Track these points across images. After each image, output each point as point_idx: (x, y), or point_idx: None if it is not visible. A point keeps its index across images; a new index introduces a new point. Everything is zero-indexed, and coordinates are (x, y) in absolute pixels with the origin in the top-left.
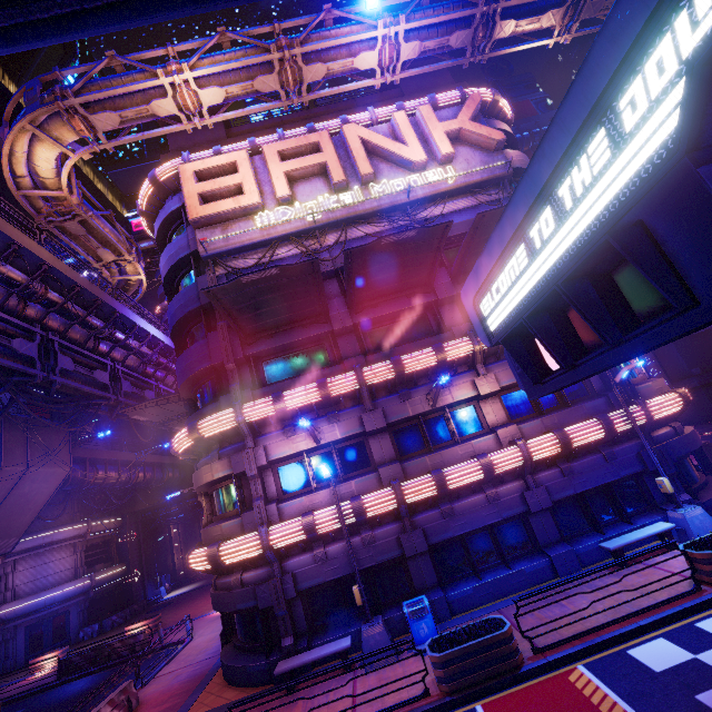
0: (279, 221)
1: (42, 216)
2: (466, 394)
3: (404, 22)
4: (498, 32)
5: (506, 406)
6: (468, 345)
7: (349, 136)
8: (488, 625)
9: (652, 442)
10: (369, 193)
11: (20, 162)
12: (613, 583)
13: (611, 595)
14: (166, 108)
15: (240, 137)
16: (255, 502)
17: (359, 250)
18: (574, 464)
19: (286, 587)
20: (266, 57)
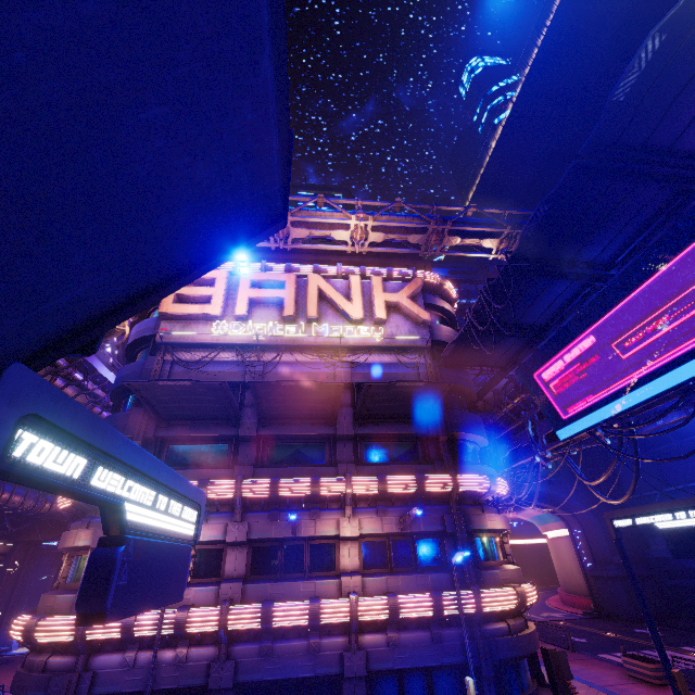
0: (228, 334)
1: None
2: (329, 531)
3: (372, 220)
4: (447, 242)
5: (364, 553)
6: (342, 486)
7: (311, 283)
8: None
9: (480, 634)
10: (311, 330)
11: None
12: None
13: None
14: None
15: None
16: None
17: (263, 385)
18: (402, 635)
19: (81, 686)
20: None
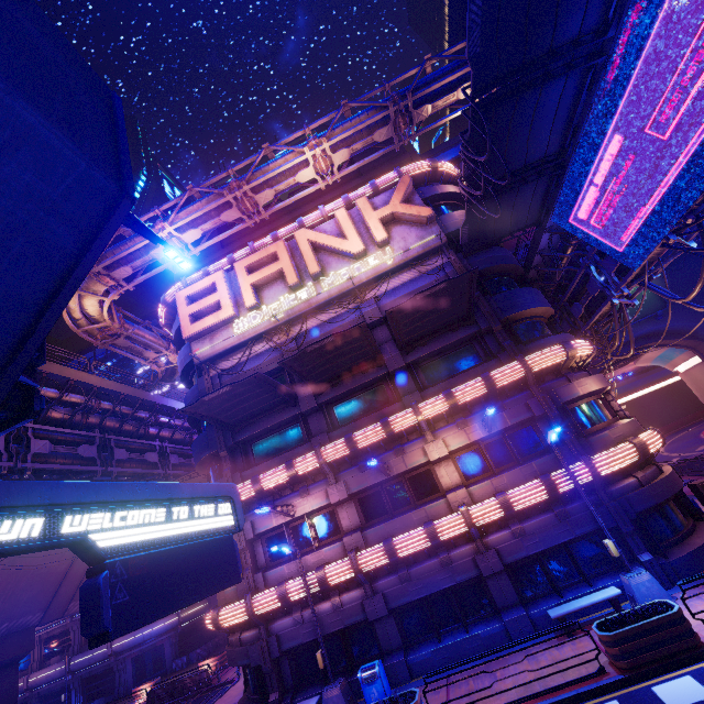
0: (248, 328)
1: (98, 341)
2: (418, 461)
3: (326, 142)
4: (418, 118)
5: (462, 467)
6: (412, 416)
7: (300, 241)
8: (404, 699)
9: (607, 497)
10: (321, 286)
11: (75, 311)
12: (515, 663)
13: (513, 675)
14: (161, 253)
15: (230, 246)
16: (244, 572)
17: (291, 359)
18: (525, 525)
19: (272, 648)
20: (223, 200)
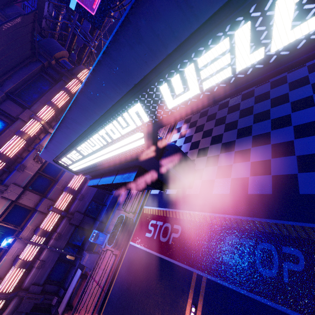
0: None
1: None
2: None
3: None
4: None
5: None
6: (37, 123)
7: None
8: (119, 220)
9: None
10: None
11: None
12: None
13: None
14: None
15: None
16: None
17: None
18: None
19: (35, 291)
20: None
